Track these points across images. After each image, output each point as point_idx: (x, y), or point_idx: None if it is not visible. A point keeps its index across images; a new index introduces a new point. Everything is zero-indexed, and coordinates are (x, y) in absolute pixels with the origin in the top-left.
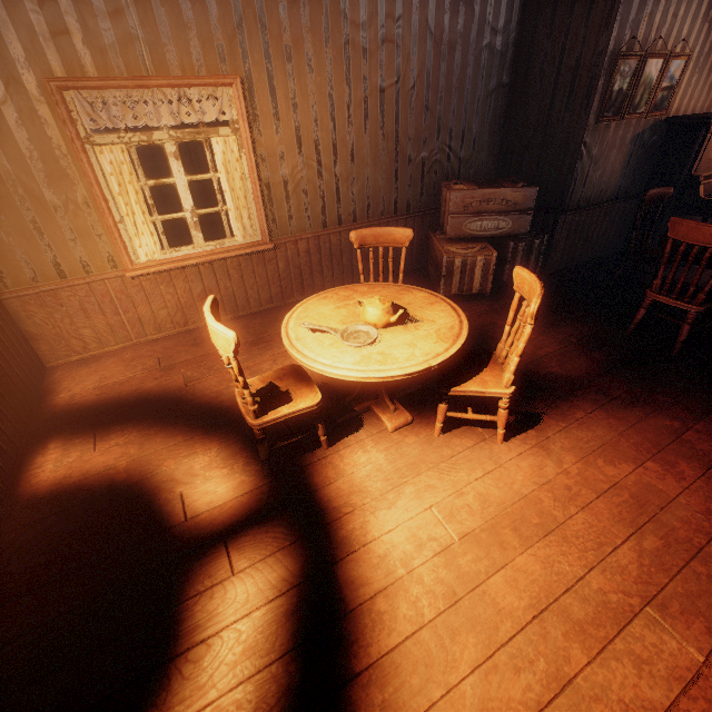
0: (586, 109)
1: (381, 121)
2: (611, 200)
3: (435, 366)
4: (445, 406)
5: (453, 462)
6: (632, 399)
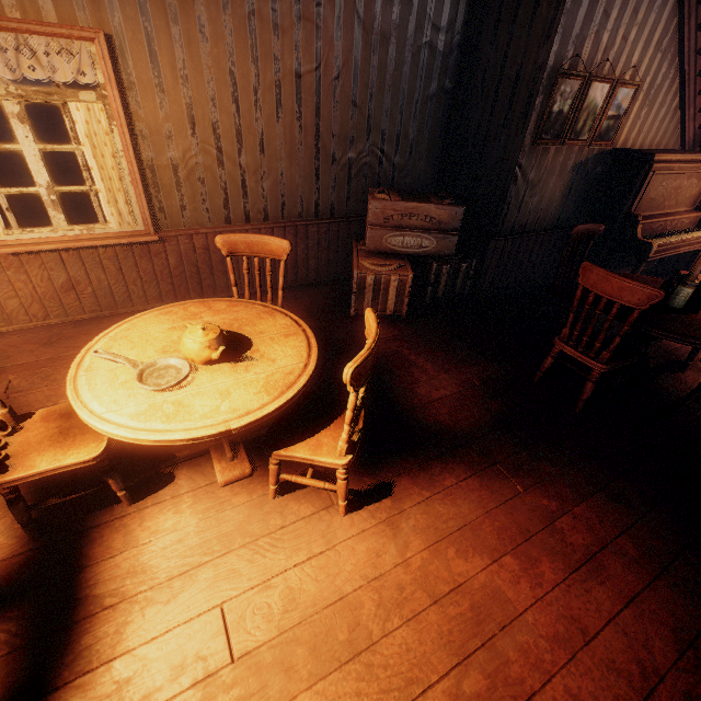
0: (523, 128)
1: (297, 111)
2: (549, 229)
3: (238, 429)
4: (275, 468)
5: (277, 537)
6: (515, 467)
